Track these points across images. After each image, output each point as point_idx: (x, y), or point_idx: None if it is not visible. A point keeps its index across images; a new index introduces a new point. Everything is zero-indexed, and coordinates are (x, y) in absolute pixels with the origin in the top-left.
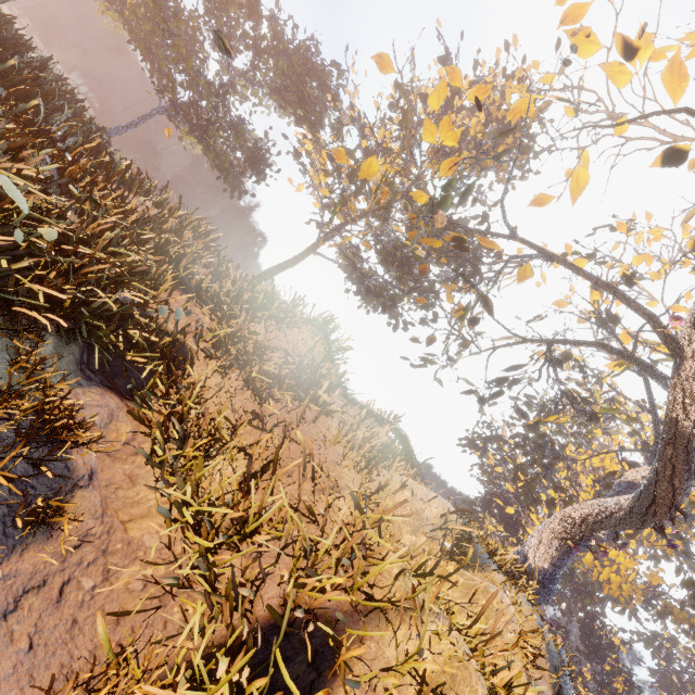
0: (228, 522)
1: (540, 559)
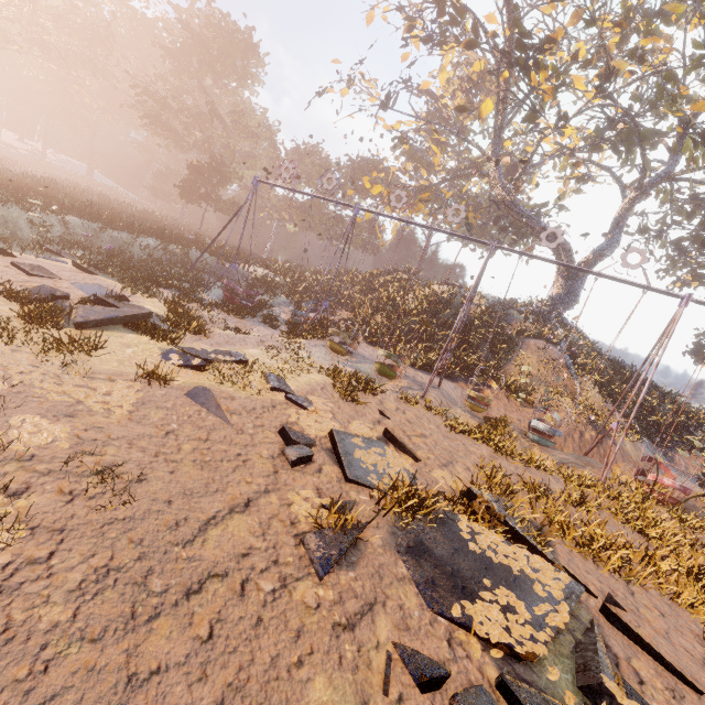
0: None
1: (555, 291)
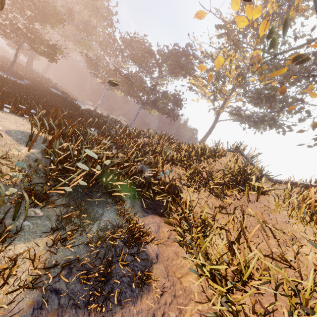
0: (231, 273)
1: None
